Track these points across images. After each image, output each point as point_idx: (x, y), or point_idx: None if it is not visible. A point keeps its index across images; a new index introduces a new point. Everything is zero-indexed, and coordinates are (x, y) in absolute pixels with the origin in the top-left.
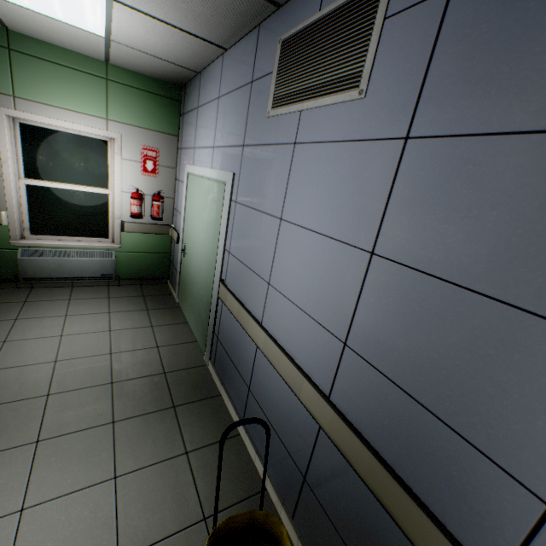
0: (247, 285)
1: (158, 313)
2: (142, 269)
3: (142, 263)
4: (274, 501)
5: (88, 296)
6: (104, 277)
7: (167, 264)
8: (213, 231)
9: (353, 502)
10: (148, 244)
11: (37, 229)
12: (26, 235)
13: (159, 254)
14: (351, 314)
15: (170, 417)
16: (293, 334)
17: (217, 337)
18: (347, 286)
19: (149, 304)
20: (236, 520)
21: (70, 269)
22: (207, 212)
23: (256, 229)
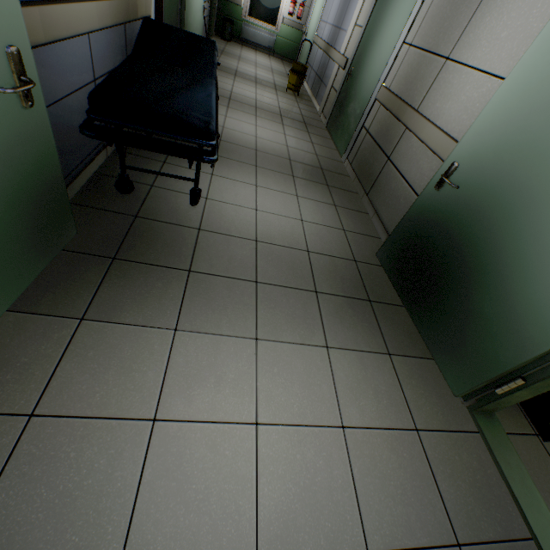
0: (322, 29)
1: (287, 67)
2: (284, 50)
3: (286, 47)
4: (308, 92)
5: (262, 54)
6: (269, 49)
7: (296, 52)
8: (319, 15)
9: (323, 64)
10: (291, 35)
11: (251, 14)
12: (246, 16)
13: (294, 44)
14: (336, 17)
15: (287, 78)
16: (326, 35)
17: (308, 63)
18: (337, 10)
19: (284, 65)
20: (300, 65)
21: (258, 39)
22: (320, 7)
23: (329, 5)
